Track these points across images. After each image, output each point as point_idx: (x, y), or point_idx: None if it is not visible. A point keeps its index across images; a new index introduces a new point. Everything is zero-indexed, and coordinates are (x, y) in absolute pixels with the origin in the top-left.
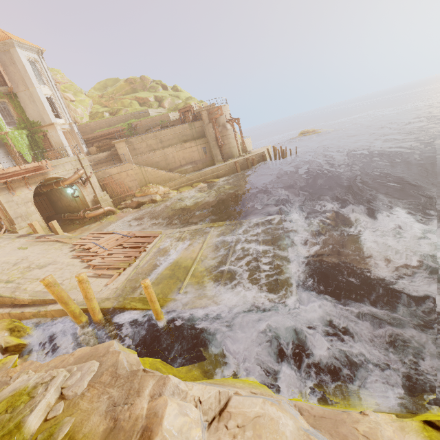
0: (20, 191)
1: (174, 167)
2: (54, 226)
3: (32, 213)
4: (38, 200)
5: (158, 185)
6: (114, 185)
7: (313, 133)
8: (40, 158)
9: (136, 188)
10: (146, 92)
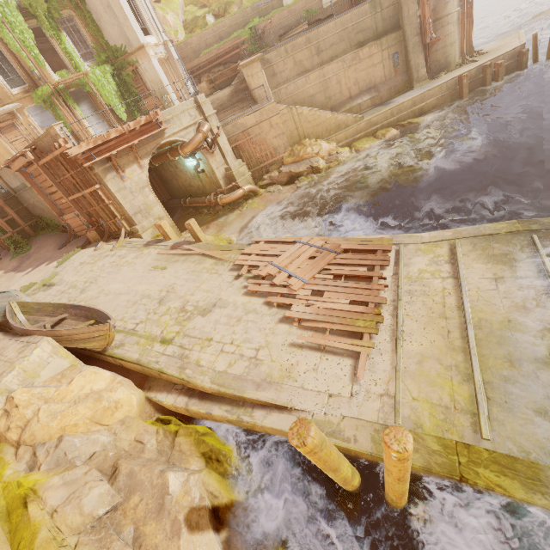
0: (131, 170)
1: (339, 102)
2: (193, 229)
3: (152, 205)
4: None
5: (319, 139)
6: (251, 146)
7: None
8: (135, 112)
9: (284, 148)
10: None
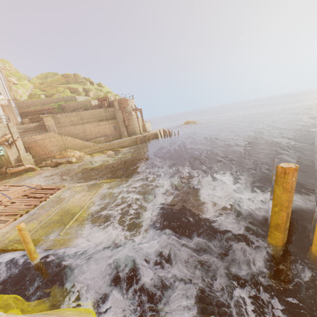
0: None
1: (91, 138)
2: None
3: None
4: None
5: (75, 150)
6: (37, 148)
7: (192, 123)
8: None
9: (56, 151)
10: (77, 84)
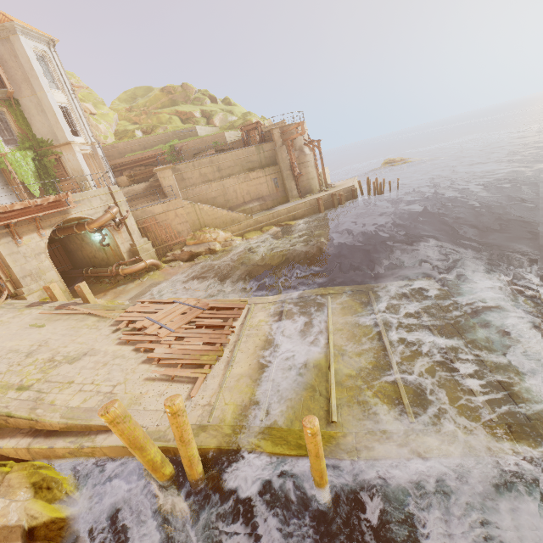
0: (30, 238)
1: (236, 204)
2: (83, 291)
3: (46, 270)
4: (49, 249)
5: (217, 229)
6: (158, 229)
7: (403, 163)
8: (51, 190)
9: (187, 232)
10: (190, 105)
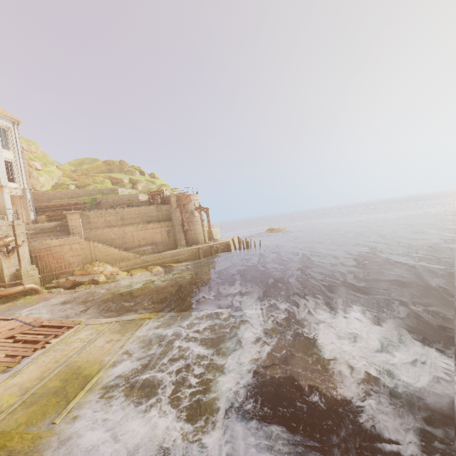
0: None
1: (132, 246)
2: None
3: None
4: None
5: (106, 263)
6: (50, 258)
7: (278, 231)
8: None
9: (78, 264)
10: (122, 174)
